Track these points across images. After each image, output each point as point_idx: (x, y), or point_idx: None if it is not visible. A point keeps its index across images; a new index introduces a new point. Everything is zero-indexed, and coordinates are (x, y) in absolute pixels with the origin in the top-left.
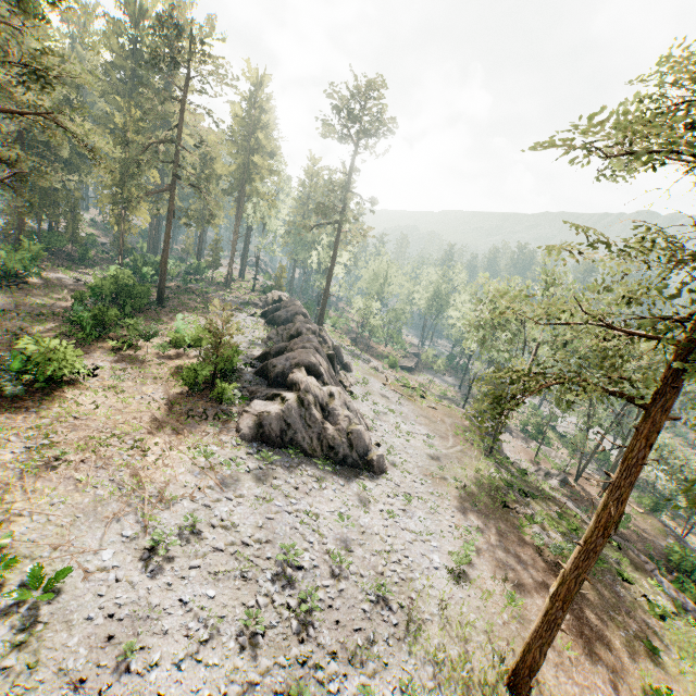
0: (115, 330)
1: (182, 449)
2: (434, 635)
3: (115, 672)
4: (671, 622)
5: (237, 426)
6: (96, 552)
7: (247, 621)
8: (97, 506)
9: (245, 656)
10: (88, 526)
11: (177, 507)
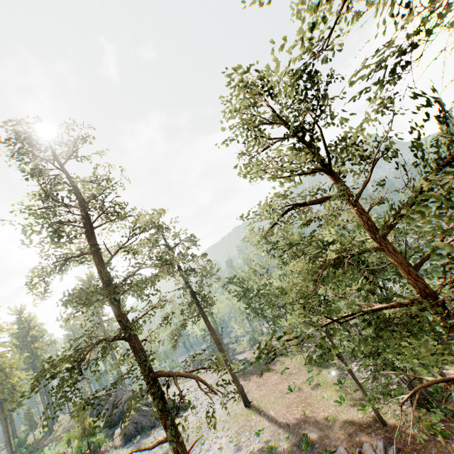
0: None
1: None
2: (221, 419)
3: None
4: (286, 353)
5: (115, 445)
6: None
7: None
8: None
9: None
10: None
11: None
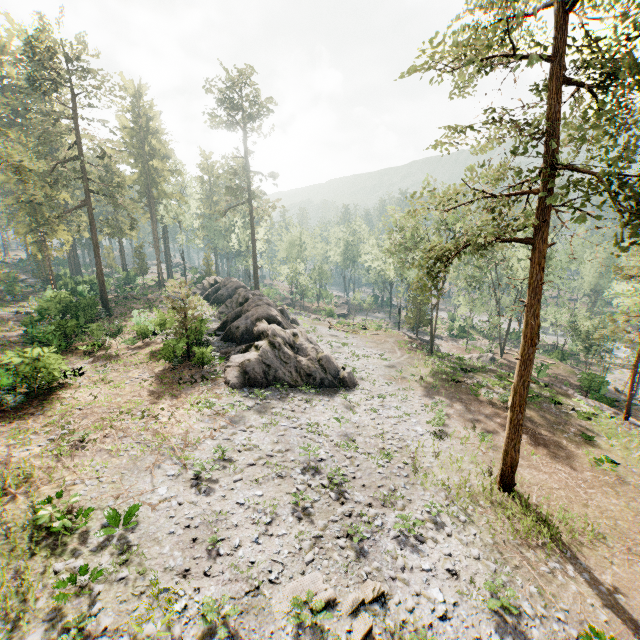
0: (81, 337)
1: (186, 408)
2: (437, 474)
3: (210, 559)
4: (595, 418)
5: (225, 380)
6: (152, 492)
7: (296, 499)
8: (135, 462)
9: (304, 523)
10: (136, 477)
11: (203, 446)
